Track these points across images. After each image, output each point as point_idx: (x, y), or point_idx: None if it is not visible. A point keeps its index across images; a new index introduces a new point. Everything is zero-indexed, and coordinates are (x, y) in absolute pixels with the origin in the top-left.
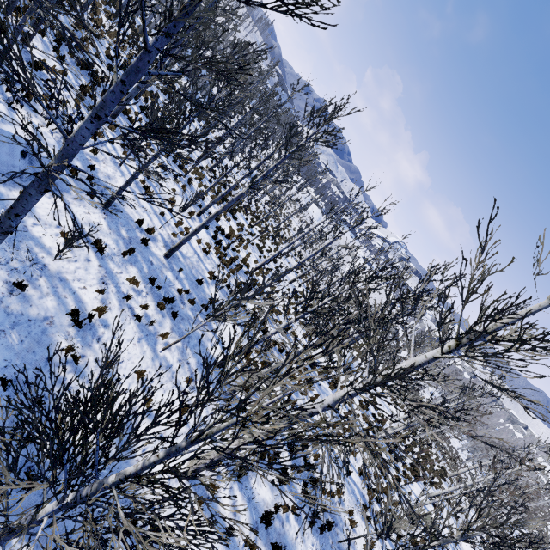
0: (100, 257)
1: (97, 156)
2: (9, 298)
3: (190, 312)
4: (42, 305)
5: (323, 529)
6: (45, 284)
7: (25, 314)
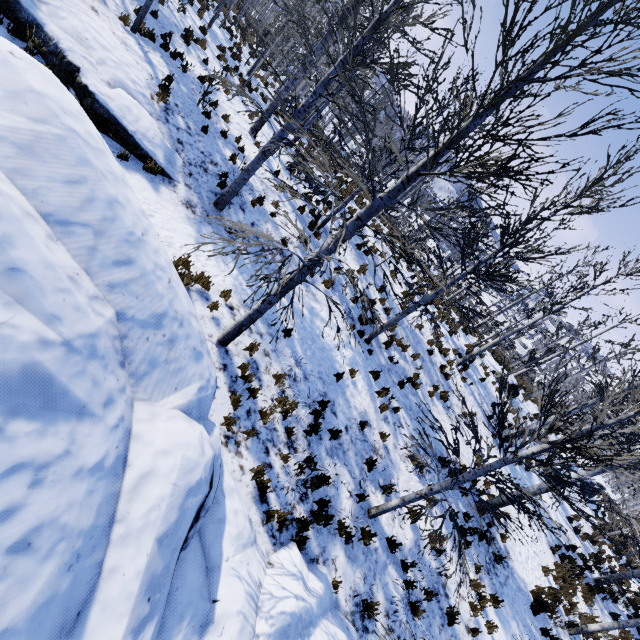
0: (204, 37)
1: (205, 14)
2: (157, 3)
3: (263, 104)
4: (172, 19)
5: (359, 246)
6: (174, 16)
7: (164, 13)
